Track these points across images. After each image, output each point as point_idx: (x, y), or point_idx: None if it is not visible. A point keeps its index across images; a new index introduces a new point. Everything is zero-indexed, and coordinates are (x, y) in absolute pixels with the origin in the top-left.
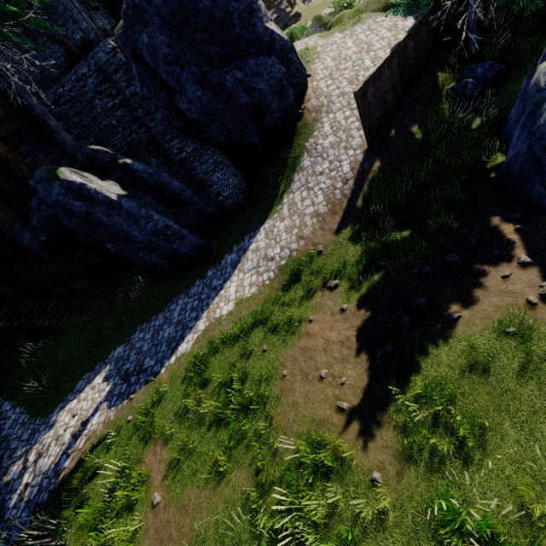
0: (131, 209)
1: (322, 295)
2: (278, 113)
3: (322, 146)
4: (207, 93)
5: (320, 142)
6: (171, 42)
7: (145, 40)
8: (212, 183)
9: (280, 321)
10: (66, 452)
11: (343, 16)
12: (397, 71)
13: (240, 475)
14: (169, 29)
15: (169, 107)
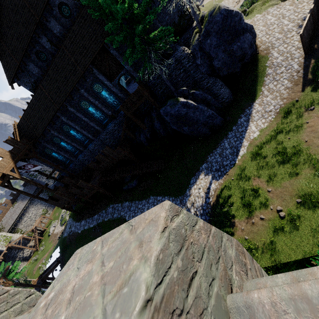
0: (202, 108)
1: (308, 113)
2: (250, 56)
3: (276, 62)
4: (225, 55)
5: (274, 61)
6: (217, 39)
7: (208, 42)
8: (220, 94)
9: (290, 128)
10: (207, 197)
11: (255, 6)
12: (311, 21)
13: (305, 171)
14: (217, 35)
15: (208, 66)
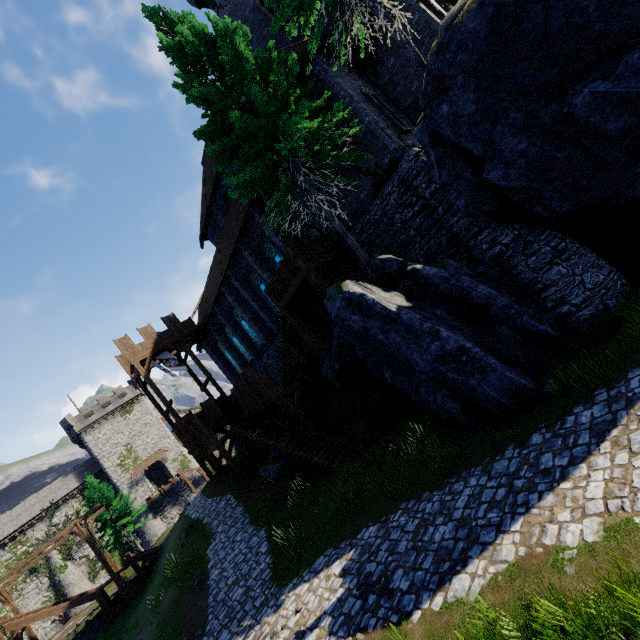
0: (411, 322)
1: None
2: None
3: None
4: (537, 141)
5: None
6: (479, 95)
7: (444, 111)
8: (548, 284)
9: None
10: None
11: None
12: None
13: None
14: (476, 80)
15: (475, 187)
